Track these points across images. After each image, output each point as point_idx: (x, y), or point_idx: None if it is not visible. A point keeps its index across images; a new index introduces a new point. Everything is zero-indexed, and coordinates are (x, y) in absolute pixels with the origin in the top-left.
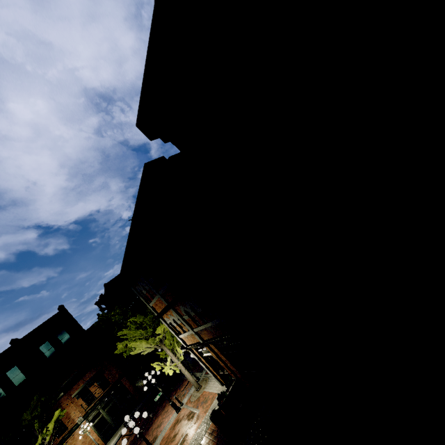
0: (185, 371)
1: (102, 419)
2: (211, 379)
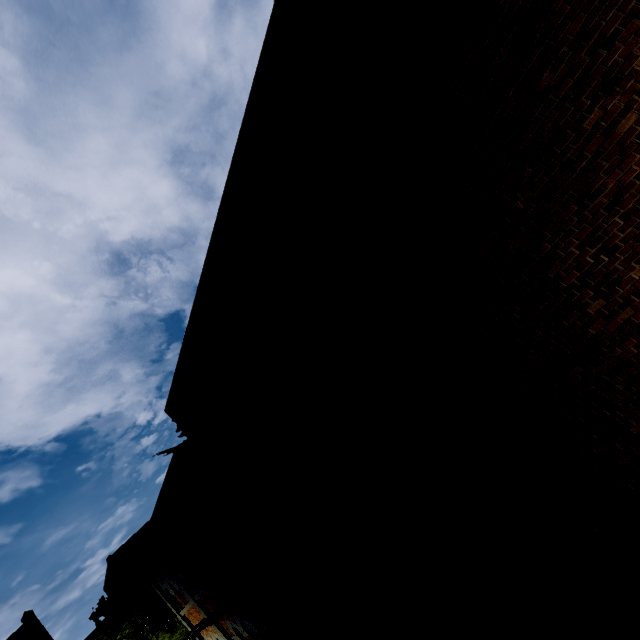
0: None
1: None
2: None
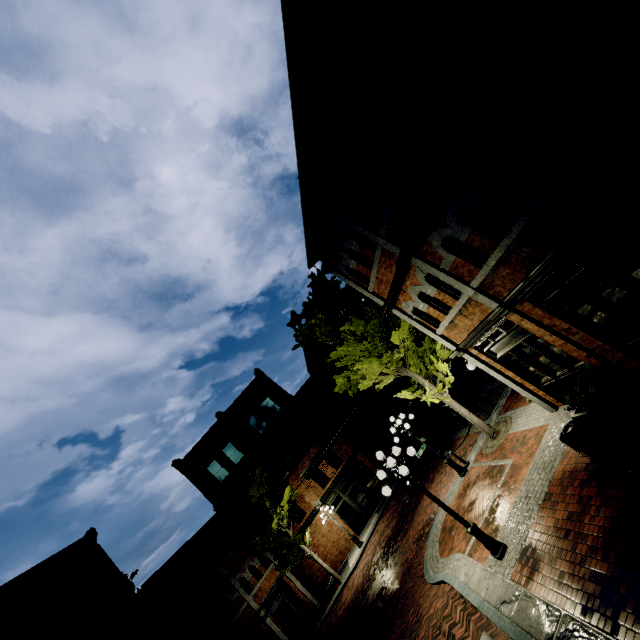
0: (461, 408)
1: (345, 505)
2: (516, 416)
